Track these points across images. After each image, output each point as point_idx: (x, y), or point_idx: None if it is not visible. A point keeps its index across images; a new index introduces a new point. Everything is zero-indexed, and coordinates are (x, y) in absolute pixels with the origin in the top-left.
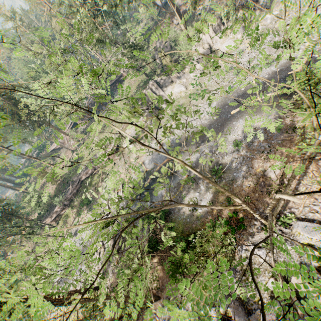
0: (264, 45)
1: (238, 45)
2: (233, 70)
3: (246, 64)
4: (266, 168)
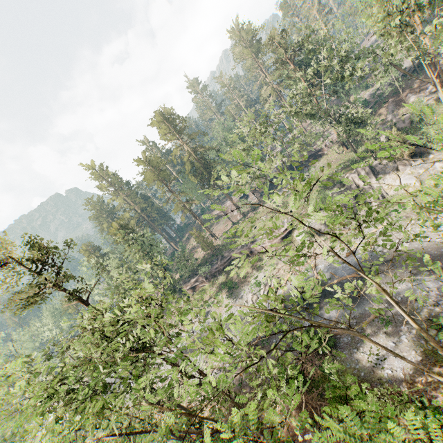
0: None
1: None
2: None
3: None
4: None
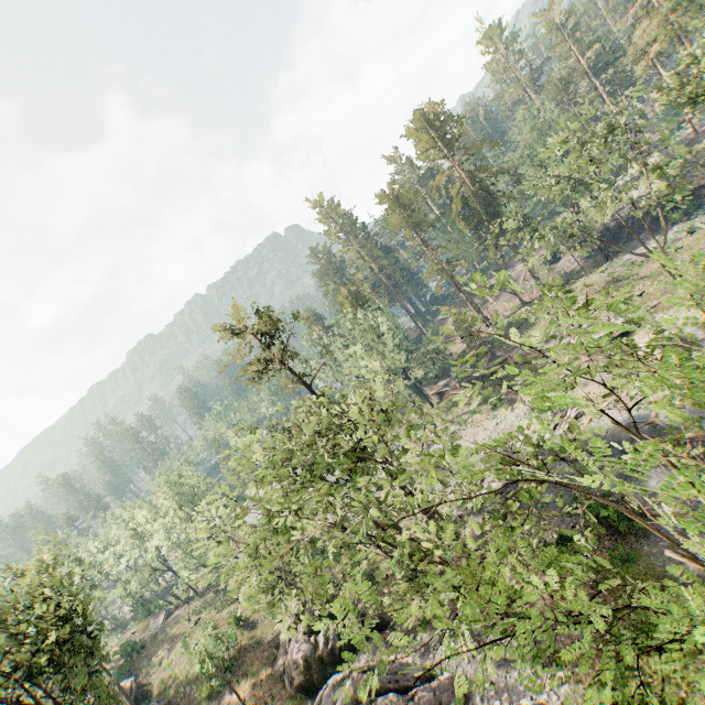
0: None
1: None
2: None
3: None
4: None
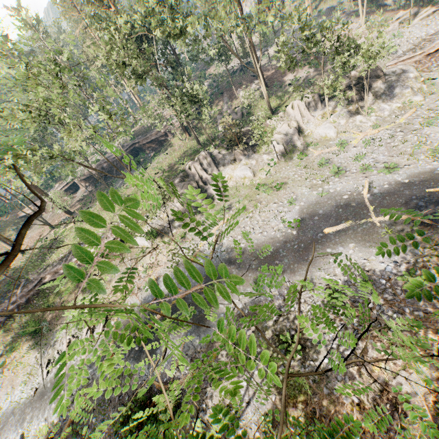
0: (380, 142)
1: (340, 133)
2: (332, 166)
3: (350, 161)
4: (396, 369)
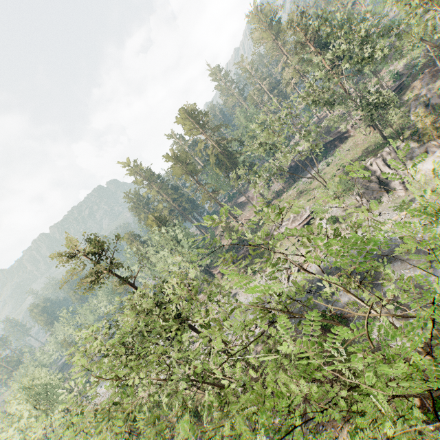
0: None
1: None
2: None
3: None
4: None
